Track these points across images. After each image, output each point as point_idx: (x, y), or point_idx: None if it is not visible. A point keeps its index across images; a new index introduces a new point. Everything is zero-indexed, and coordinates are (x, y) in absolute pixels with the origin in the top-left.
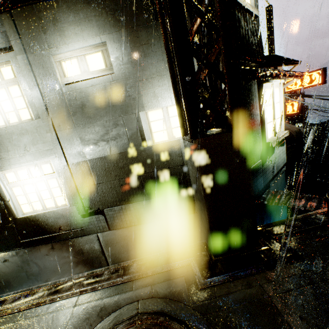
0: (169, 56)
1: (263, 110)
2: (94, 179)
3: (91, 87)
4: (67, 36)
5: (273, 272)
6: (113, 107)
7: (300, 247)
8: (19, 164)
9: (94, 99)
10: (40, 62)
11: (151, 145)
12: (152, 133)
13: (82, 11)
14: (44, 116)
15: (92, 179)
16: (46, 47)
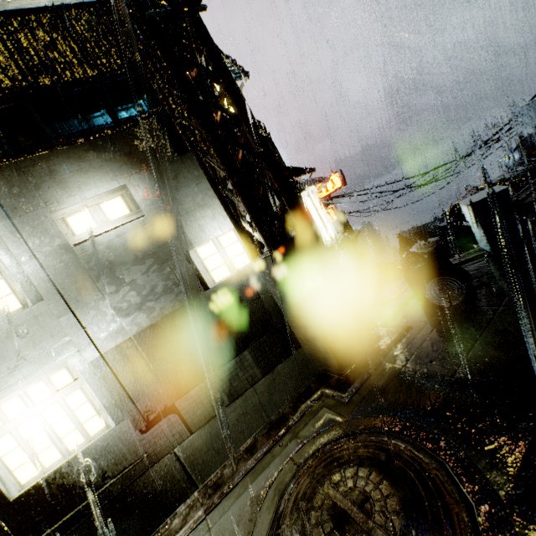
0: (214, 184)
1: (311, 217)
2: (149, 361)
3: (117, 238)
4: (72, 187)
5: (396, 350)
6: (153, 255)
7: (405, 322)
8: (9, 388)
9: (124, 252)
10: (34, 225)
11: (214, 286)
12: (210, 272)
13: (88, 158)
14: (50, 295)
15: (146, 363)
16: (41, 205)
